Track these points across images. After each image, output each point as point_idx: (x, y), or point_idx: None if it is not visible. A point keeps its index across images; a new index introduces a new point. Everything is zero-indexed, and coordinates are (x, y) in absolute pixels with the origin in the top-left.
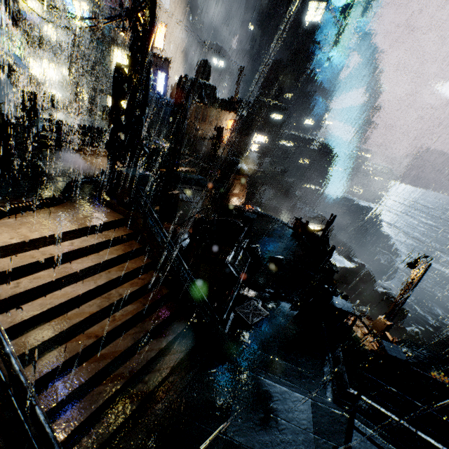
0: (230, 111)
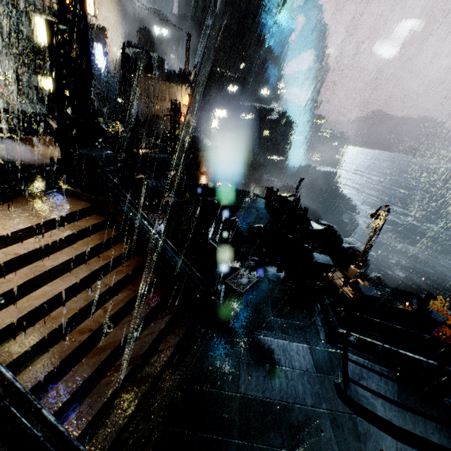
0: (183, 84)
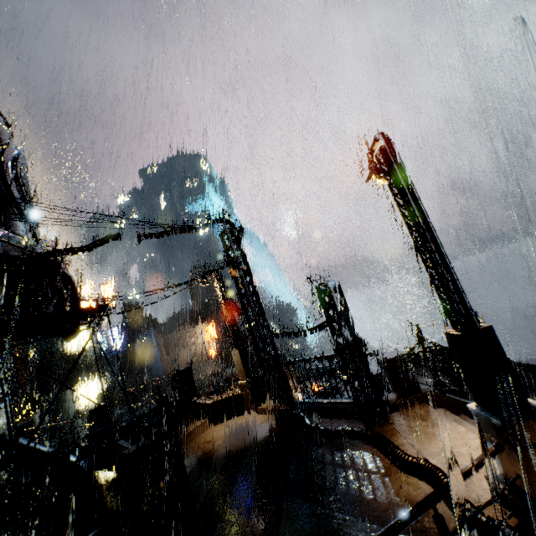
0: (203, 324)
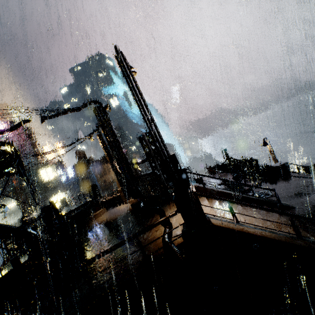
0: None
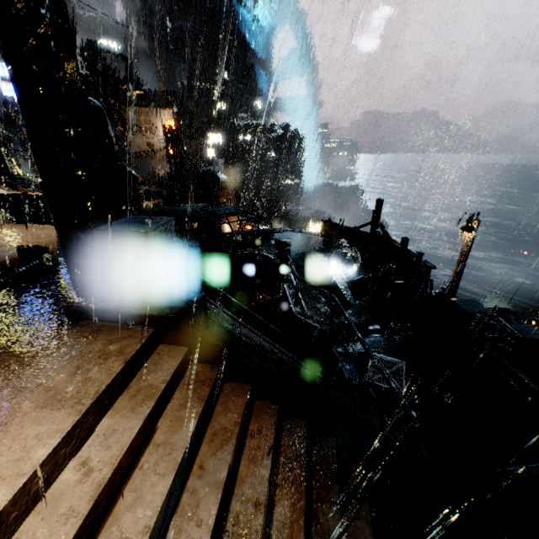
0: (162, 107)
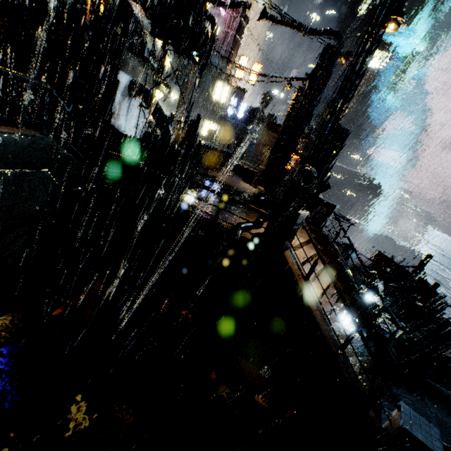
0: None
